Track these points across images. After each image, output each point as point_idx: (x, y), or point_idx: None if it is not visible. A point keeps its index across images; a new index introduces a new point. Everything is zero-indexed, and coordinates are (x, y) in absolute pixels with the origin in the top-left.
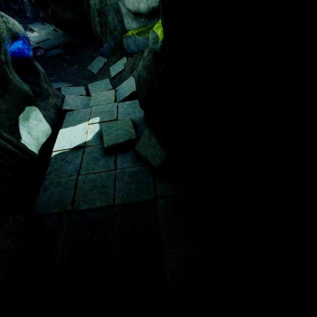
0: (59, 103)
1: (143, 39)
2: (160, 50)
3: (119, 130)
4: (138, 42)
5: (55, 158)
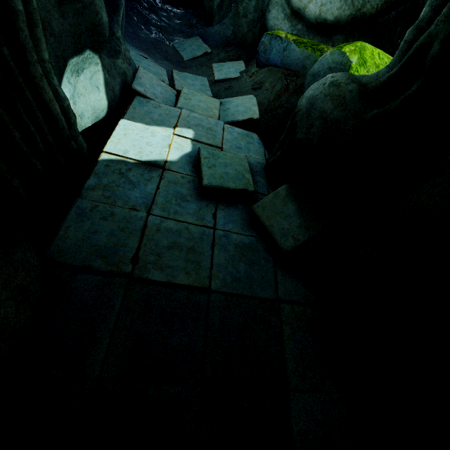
0: (130, 75)
1: (300, 54)
2: (374, 87)
3: (229, 167)
4: (289, 54)
5: (107, 165)
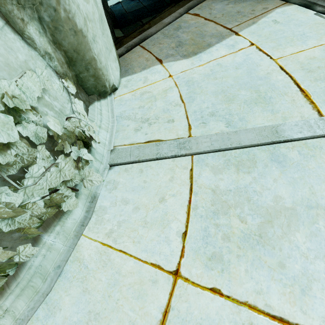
0: None
1: None
2: None
3: None
4: None
5: None
